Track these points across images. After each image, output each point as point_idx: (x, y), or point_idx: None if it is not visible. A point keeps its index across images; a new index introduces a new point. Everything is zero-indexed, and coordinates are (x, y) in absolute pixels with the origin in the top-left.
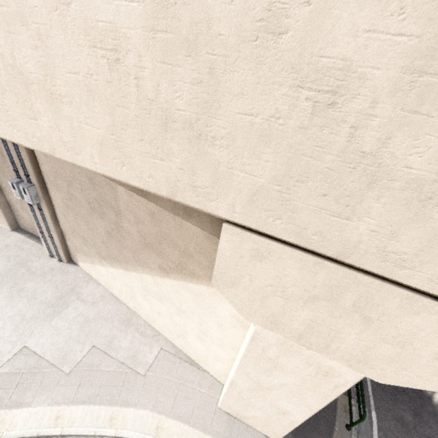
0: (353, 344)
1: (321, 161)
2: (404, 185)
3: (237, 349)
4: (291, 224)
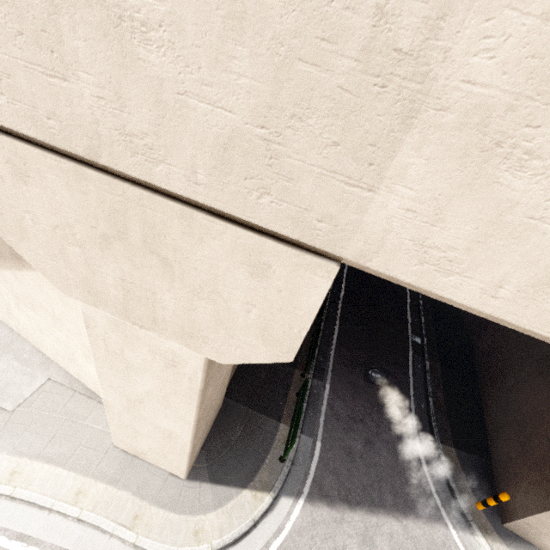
0: (174, 309)
1: None
2: None
3: None
4: (18, 102)
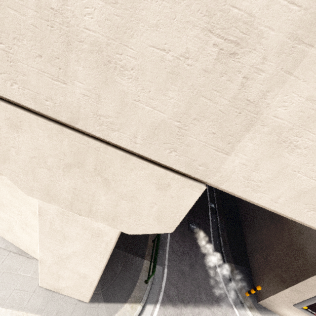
0: (105, 205)
1: (25, 15)
2: (90, 47)
3: None
4: (27, 89)
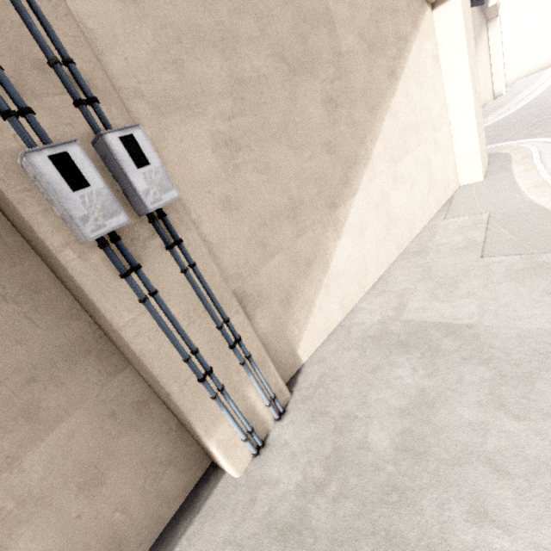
0: None
1: None
2: None
3: (445, 102)
4: None
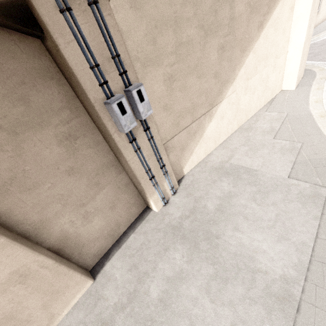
0: None
1: None
2: None
3: (289, 38)
4: None
